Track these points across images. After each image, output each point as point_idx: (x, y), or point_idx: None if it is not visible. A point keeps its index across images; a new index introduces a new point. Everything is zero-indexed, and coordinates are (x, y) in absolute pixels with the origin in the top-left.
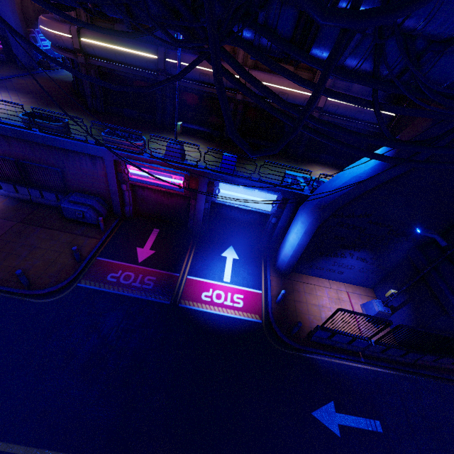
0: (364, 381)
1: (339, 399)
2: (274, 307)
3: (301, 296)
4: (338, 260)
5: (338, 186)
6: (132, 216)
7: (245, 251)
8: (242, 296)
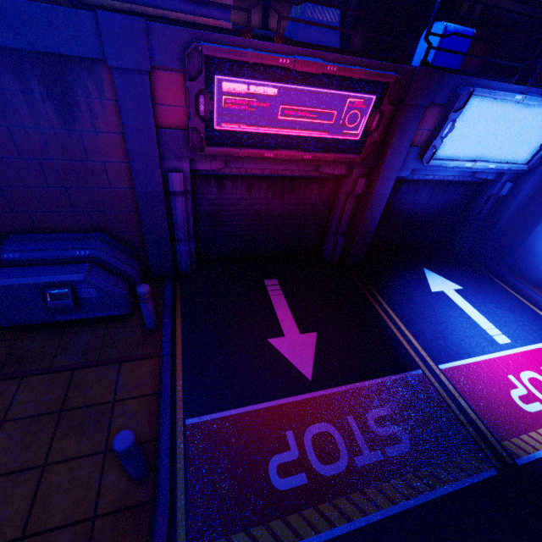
0: None
1: None
2: None
3: None
4: None
5: None
6: (194, 268)
7: (453, 270)
8: None
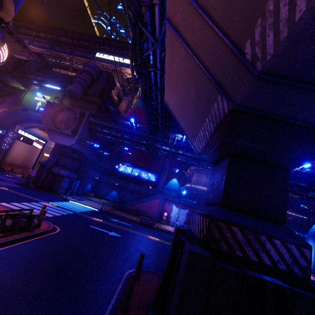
0: None
1: None
2: None
3: None
4: None
5: None
6: None
7: None
8: None
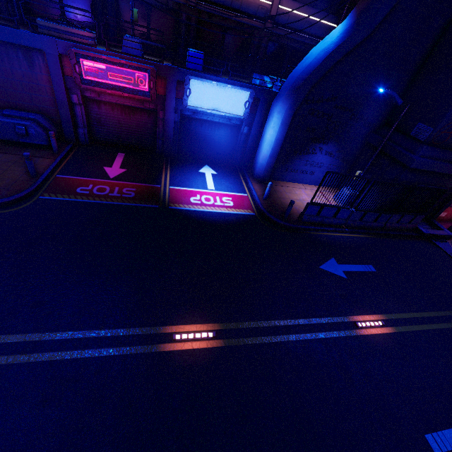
0: (352, 243)
1: (337, 256)
2: (263, 202)
3: (284, 194)
4: (309, 158)
5: (309, 63)
6: (88, 143)
7: (221, 168)
8: (231, 198)
